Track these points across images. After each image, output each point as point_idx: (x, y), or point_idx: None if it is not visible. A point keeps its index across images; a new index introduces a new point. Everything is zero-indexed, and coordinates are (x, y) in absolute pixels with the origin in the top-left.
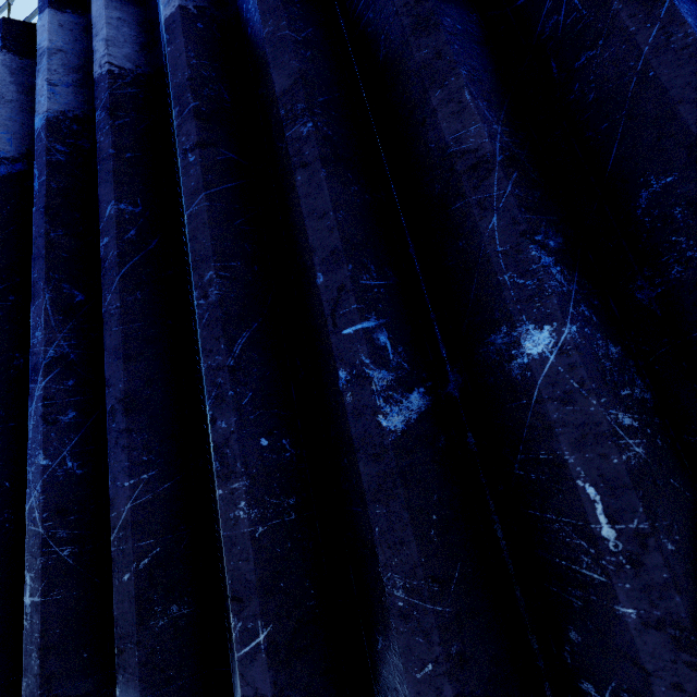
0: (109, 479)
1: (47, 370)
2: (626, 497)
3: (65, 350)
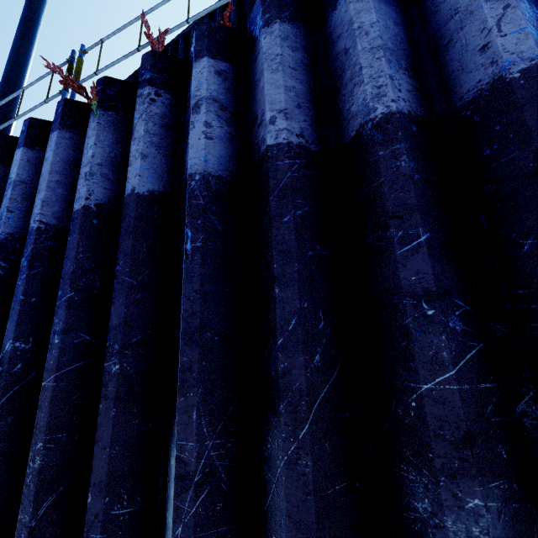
0: None
1: None
2: None
3: None
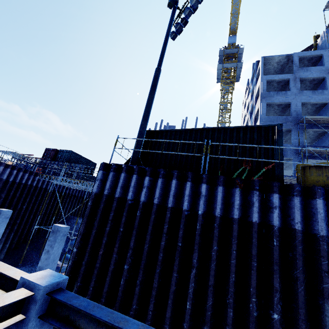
0: (208, 296)
1: (196, 268)
2: None
3: (198, 265)
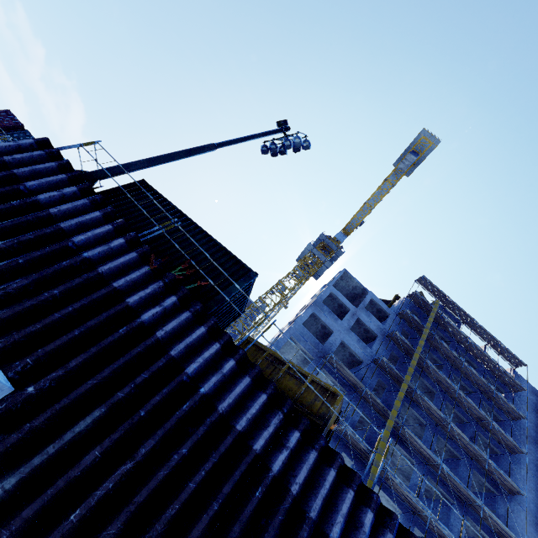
0: None
1: (5, 292)
2: (5, 409)
3: (13, 293)
